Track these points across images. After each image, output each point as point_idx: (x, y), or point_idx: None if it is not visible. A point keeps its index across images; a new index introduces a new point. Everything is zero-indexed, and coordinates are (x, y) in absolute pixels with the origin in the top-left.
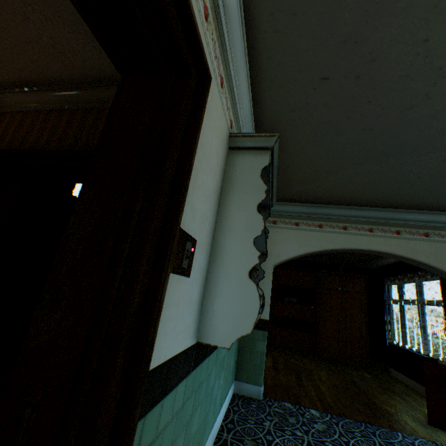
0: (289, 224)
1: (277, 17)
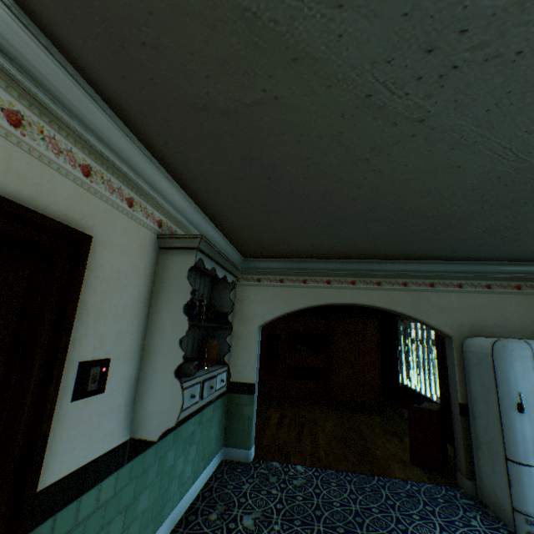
0: (274, 281)
1: (171, 144)
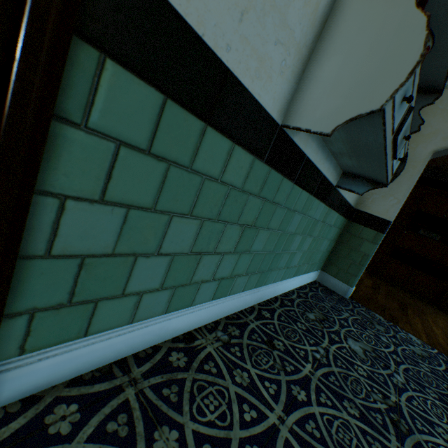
0: None
1: None
